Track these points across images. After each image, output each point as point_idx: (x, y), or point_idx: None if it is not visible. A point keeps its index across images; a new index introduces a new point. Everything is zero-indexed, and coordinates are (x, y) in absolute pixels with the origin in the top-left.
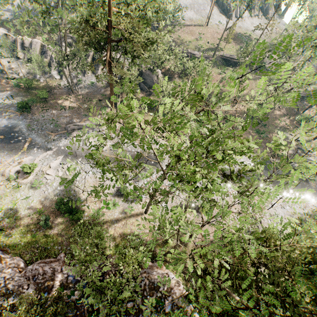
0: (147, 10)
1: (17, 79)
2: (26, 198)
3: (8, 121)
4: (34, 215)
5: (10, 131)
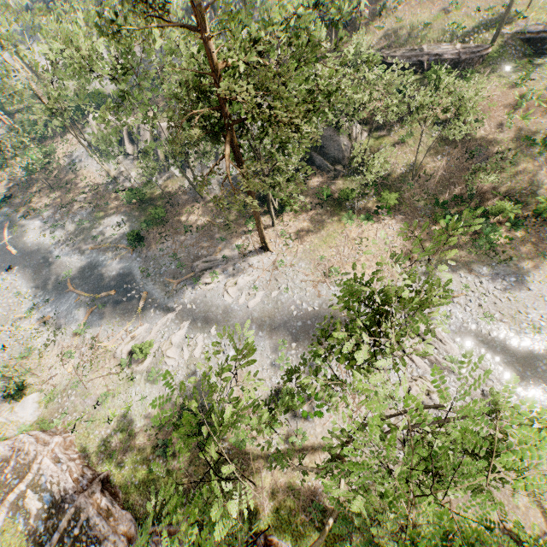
0: (299, 32)
1: (128, 191)
2: (142, 399)
3: (119, 263)
4: (153, 429)
5: (122, 281)
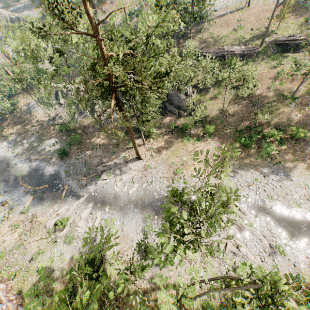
0: (151, 38)
1: (60, 125)
2: (60, 255)
3: (52, 168)
4: (66, 276)
5: (53, 179)
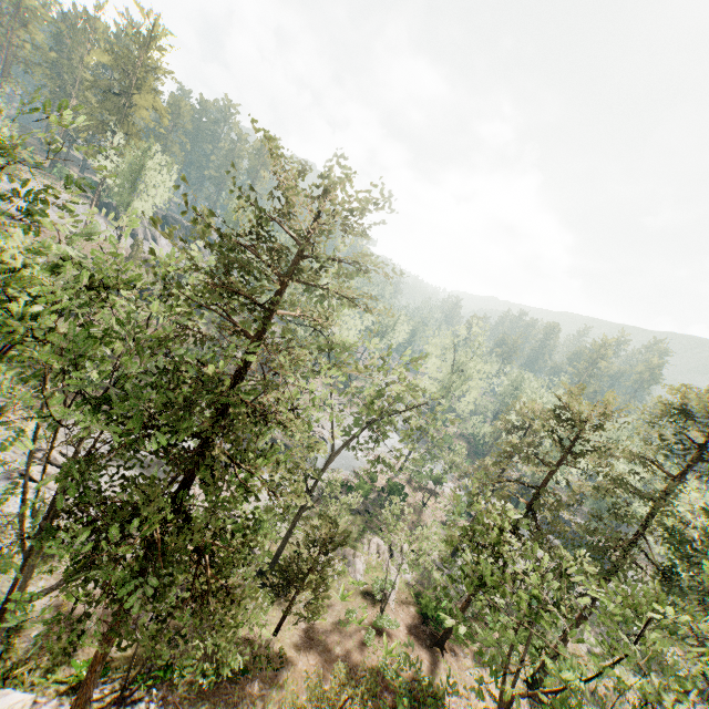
0: None
1: None
2: None
3: None
4: None
5: None
